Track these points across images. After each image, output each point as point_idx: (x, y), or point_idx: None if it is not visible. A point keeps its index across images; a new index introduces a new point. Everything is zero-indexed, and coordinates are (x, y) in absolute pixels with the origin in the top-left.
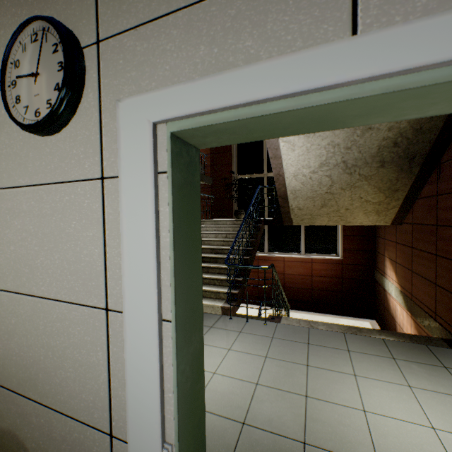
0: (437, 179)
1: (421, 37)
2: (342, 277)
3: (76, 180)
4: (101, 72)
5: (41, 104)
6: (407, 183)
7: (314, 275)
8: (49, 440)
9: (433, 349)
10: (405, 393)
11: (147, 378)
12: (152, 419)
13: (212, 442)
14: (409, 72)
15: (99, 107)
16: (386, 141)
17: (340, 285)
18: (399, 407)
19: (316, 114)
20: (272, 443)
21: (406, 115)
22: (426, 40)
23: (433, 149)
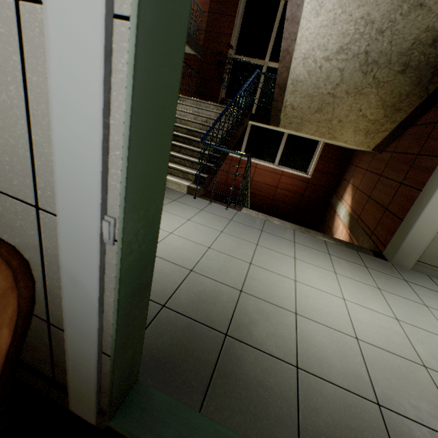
0: None
1: None
2: (303, 194)
3: None
4: None
5: None
6: (414, 103)
7: (279, 188)
8: None
9: (362, 255)
10: (330, 276)
11: (83, 119)
12: (90, 182)
13: (160, 277)
14: None
15: None
16: (427, 34)
17: (299, 201)
18: (323, 283)
19: None
20: (213, 287)
21: None
22: None
23: None
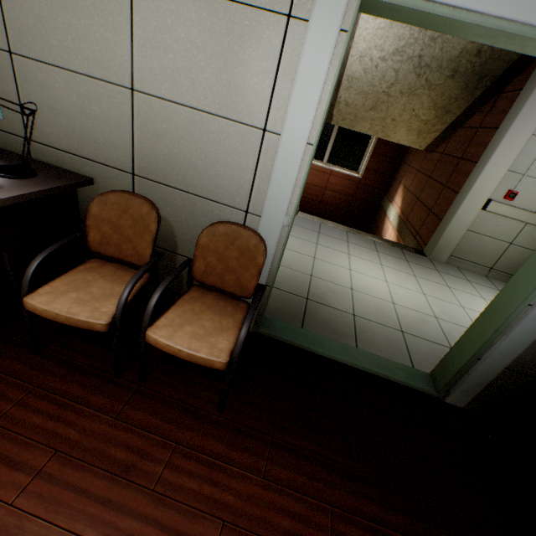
0: (489, 110)
1: (529, 3)
2: (353, 196)
3: (261, 8)
4: None
5: None
6: (462, 106)
7: (328, 189)
8: (191, 216)
9: (405, 252)
10: (377, 267)
11: (287, 177)
12: (284, 201)
13: None
14: (513, 22)
15: None
16: (473, 45)
17: (348, 204)
18: (371, 272)
19: (457, 25)
20: (291, 273)
21: (498, 45)
22: (530, 6)
23: (506, 73)
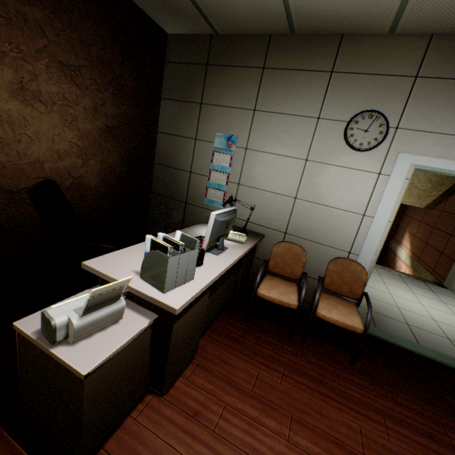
0: None
1: None
2: None
3: (366, 171)
4: (393, 139)
5: (364, 142)
6: (452, 181)
7: None
8: (314, 254)
9: (427, 284)
10: (410, 294)
11: (376, 236)
12: (373, 247)
13: None
14: None
15: (388, 150)
16: None
17: None
18: (407, 296)
19: None
20: None
21: None
22: None
23: None
